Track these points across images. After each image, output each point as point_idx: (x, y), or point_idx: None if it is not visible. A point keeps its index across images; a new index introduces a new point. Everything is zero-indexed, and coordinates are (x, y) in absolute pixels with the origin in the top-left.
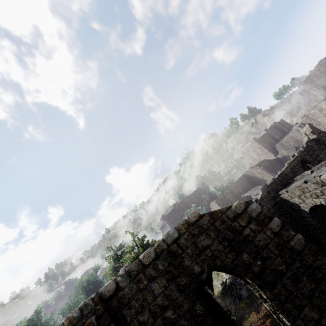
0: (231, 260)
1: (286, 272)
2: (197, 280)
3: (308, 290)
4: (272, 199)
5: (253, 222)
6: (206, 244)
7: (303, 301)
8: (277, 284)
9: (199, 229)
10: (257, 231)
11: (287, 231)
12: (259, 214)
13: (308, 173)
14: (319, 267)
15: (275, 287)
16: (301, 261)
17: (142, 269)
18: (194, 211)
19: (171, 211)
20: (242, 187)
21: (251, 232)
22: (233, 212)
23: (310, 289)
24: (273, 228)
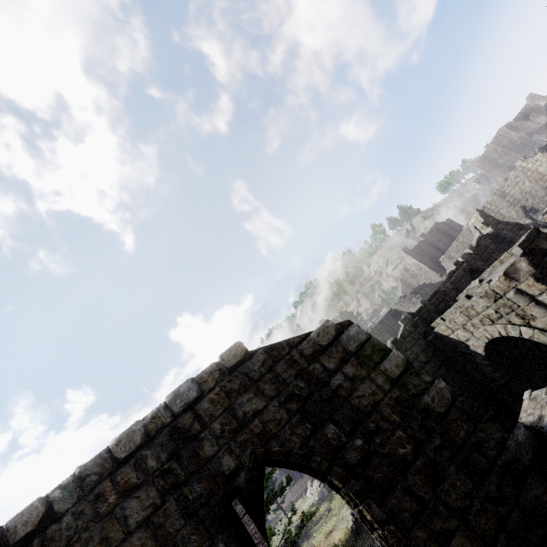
0: (302, 440)
1: (413, 460)
2: (225, 488)
3: (459, 495)
4: (421, 337)
5: (352, 362)
6: (253, 409)
7: (450, 521)
8: (394, 487)
9: (243, 381)
10: (359, 378)
11: (416, 375)
12: (362, 346)
13: (476, 285)
14: (480, 445)
15: (390, 492)
16: (445, 433)
17: (112, 470)
18: (236, 345)
19: None
20: (390, 331)
21: (346, 381)
22: (313, 343)
23: (464, 494)
24: (389, 371)
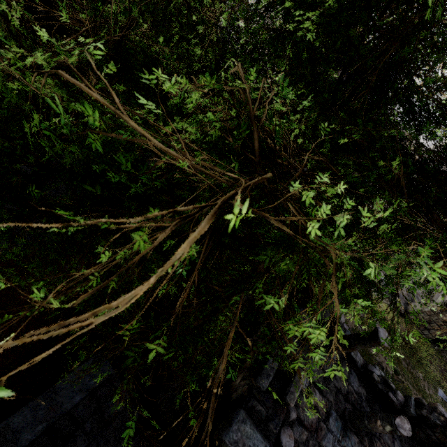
0: None
1: None
2: None
3: None
4: None
5: None
6: None
7: None
8: None
9: None
10: None
11: None
12: None
13: None
14: None
15: None
16: None
17: None
18: None
19: None
20: None
21: None
22: None
23: None
24: None
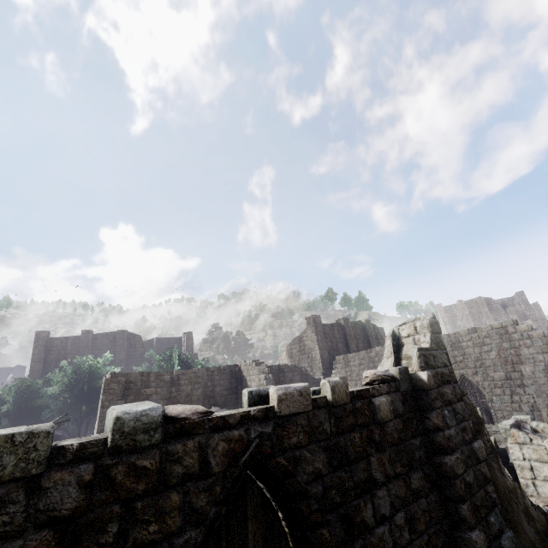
0: None
1: None
2: None
3: None
4: None
5: None
6: None
7: None
8: None
9: None
10: None
11: None
12: None
13: None
14: None
15: None
16: None
17: None
18: None
19: (69, 337)
20: (208, 389)
21: None
22: None
23: None
24: None
